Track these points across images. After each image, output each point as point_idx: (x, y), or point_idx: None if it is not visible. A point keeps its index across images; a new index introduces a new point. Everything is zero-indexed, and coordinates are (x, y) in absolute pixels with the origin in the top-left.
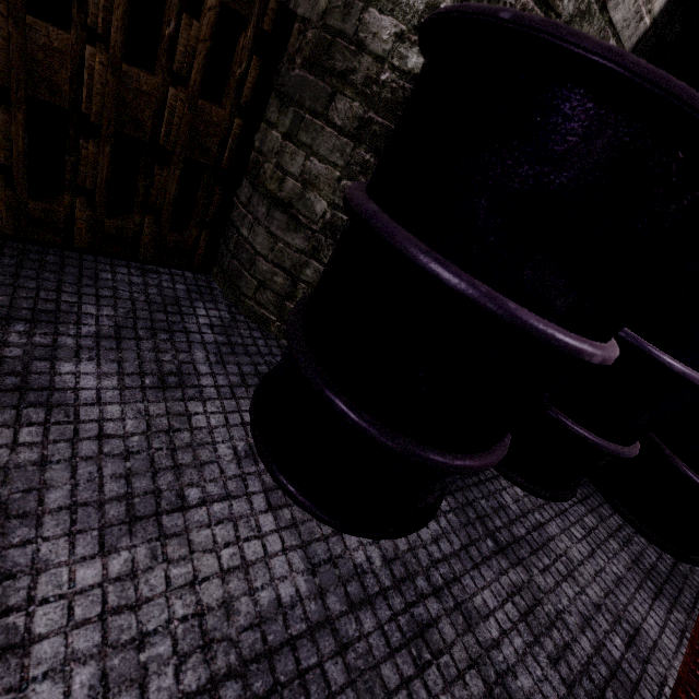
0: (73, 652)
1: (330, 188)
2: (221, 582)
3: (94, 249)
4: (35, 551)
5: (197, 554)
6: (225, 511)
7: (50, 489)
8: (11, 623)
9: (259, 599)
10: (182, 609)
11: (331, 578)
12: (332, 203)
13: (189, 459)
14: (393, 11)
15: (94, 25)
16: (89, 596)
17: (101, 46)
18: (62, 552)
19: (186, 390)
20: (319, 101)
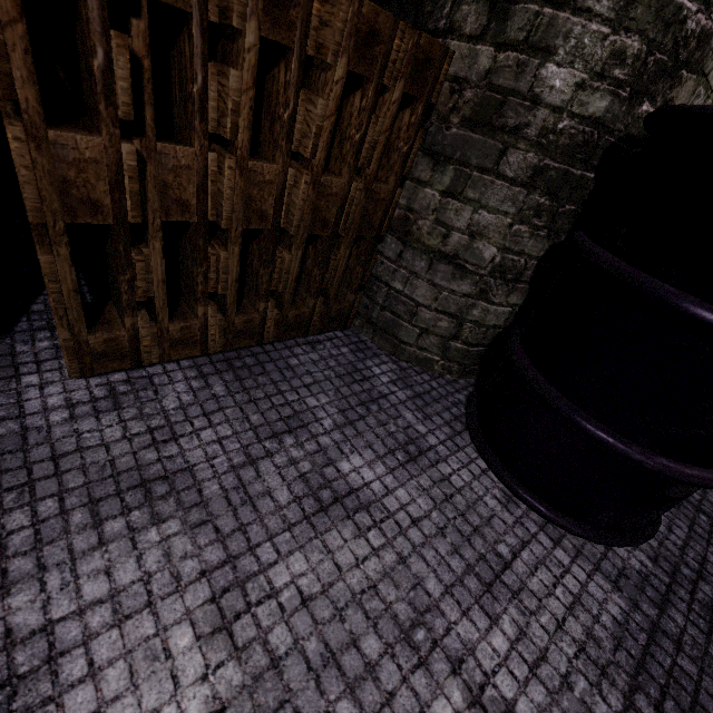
0: (538, 705)
1: (500, 235)
2: (573, 618)
3: (277, 340)
4: (457, 635)
5: (543, 600)
6: (532, 557)
7: (424, 581)
8: (490, 696)
9: (604, 623)
10: (570, 649)
11: (631, 589)
12: (502, 248)
13: (477, 519)
14: (573, 63)
15: (296, 149)
16: (513, 659)
17: (297, 164)
18: (471, 630)
19: (427, 455)
20: (488, 157)
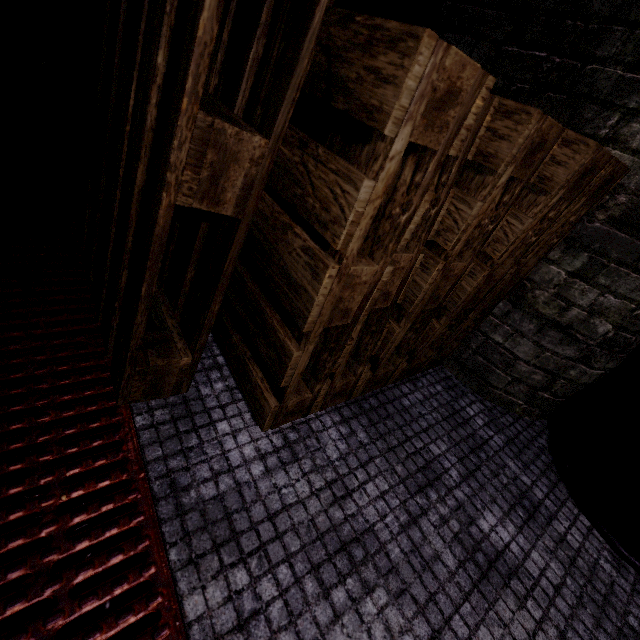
0: None
1: (619, 316)
2: None
3: (394, 383)
4: None
5: None
6: None
7: None
8: None
9: None
10: None
11: None
12: (618, 326)
13: (602, 586)
14: None
15: (483, 249)
16: None
17: (475, 258)
18: None
19: (540, 511)
20: (630, 254)
